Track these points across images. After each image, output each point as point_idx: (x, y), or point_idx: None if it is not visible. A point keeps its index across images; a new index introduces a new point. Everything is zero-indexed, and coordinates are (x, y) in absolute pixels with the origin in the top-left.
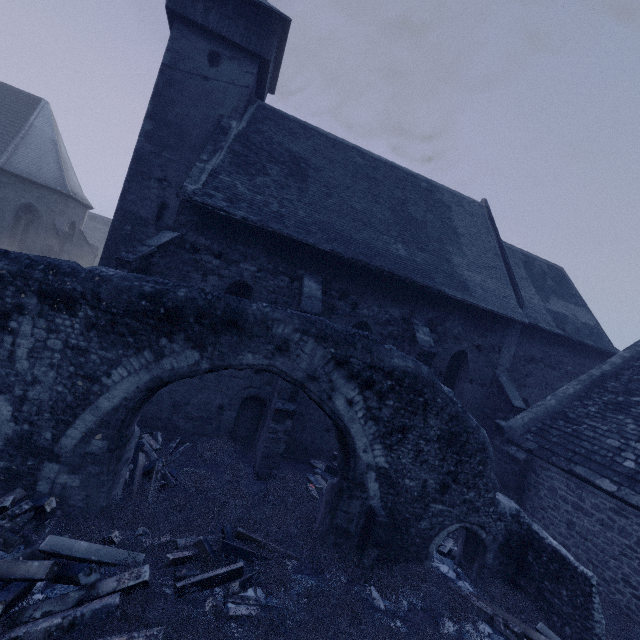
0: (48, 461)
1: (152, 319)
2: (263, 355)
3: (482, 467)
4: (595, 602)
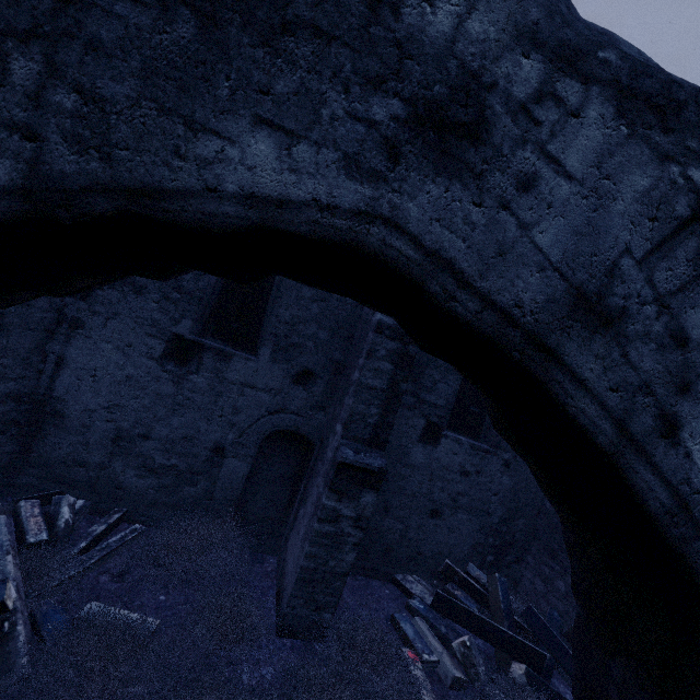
0: None
1: None
2: (338, 150)
3: None
4: None
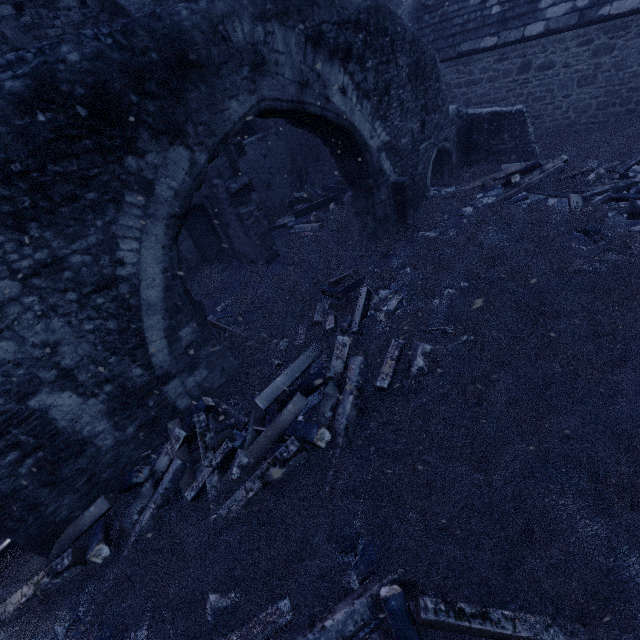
0: (164, 386)
1: (84, 139)
2: (246, 91)
3: (438, 84)
4: (528, 123)
